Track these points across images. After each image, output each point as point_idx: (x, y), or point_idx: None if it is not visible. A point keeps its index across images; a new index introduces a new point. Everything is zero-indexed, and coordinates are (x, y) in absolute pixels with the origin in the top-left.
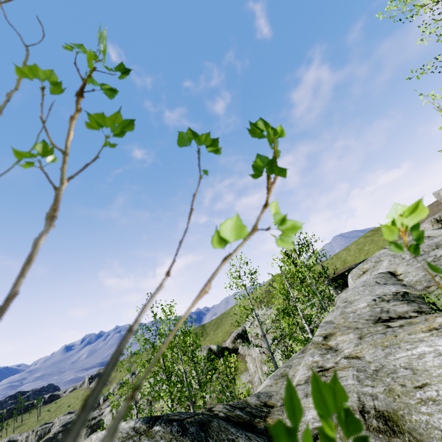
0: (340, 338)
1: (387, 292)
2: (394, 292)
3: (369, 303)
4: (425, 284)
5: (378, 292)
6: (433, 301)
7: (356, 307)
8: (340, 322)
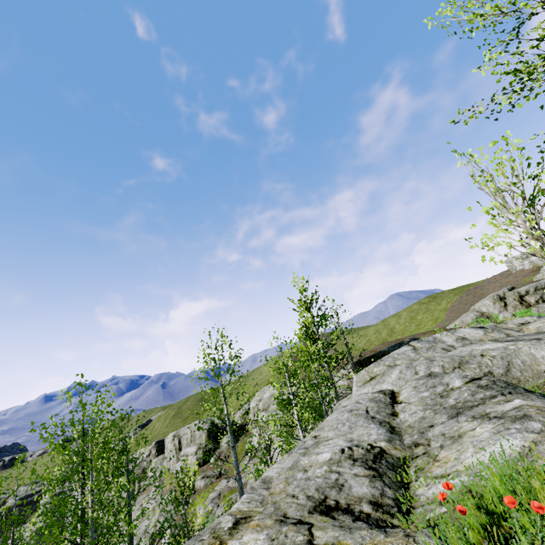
0: (249, 536)
1: (363, 440)
2: (370, 444)
3: (333, 455)
4: (415, 436)
5: (356, 434)
6: (408, 480)
7: (315, 459)
8: (276, 490)
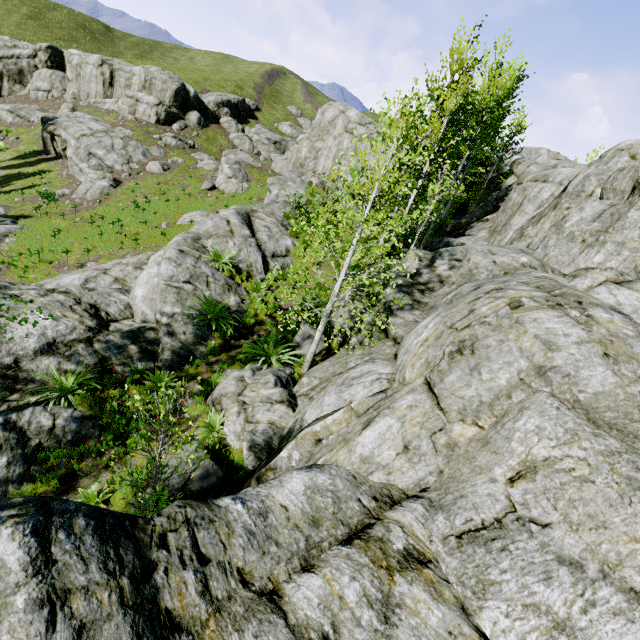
0: None
1: None
2: None
3: None
4: None
5: None
6: None
7: None
8: None
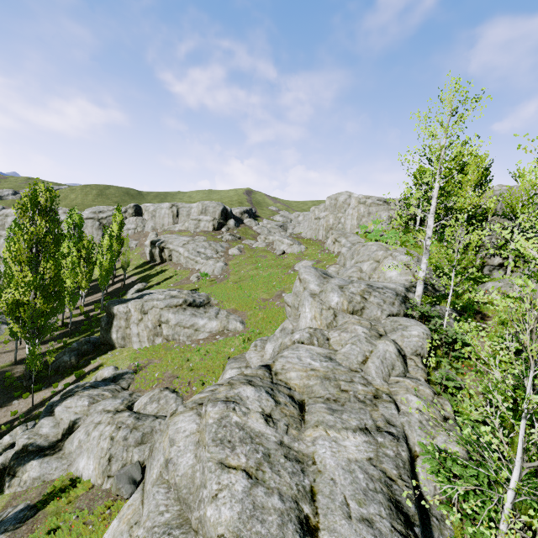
0: None
1: None
2: None
3: None
4: None
5: None
6: None
7: None
8: None
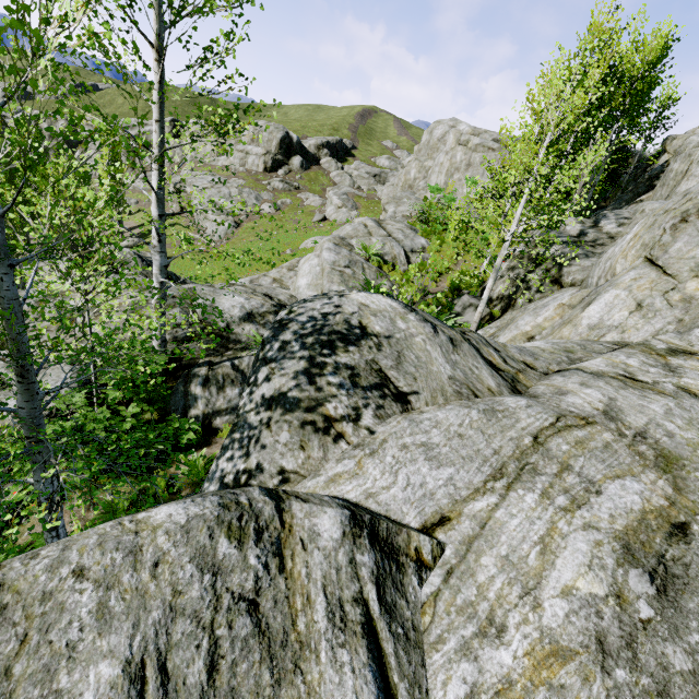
0: None
1: None
2: None
3: None
4: None
5: None
6: None
7: None
8: None
